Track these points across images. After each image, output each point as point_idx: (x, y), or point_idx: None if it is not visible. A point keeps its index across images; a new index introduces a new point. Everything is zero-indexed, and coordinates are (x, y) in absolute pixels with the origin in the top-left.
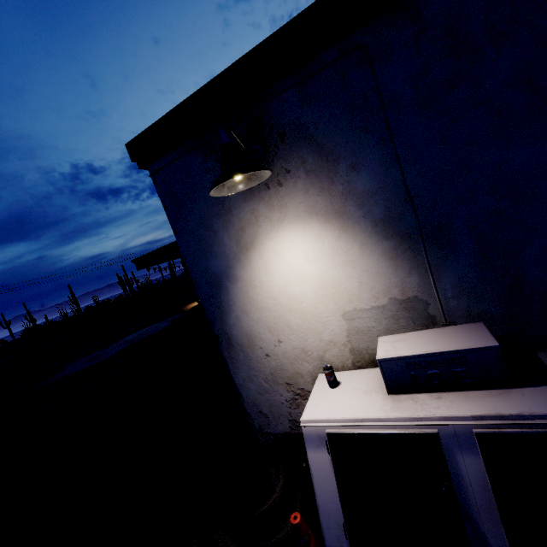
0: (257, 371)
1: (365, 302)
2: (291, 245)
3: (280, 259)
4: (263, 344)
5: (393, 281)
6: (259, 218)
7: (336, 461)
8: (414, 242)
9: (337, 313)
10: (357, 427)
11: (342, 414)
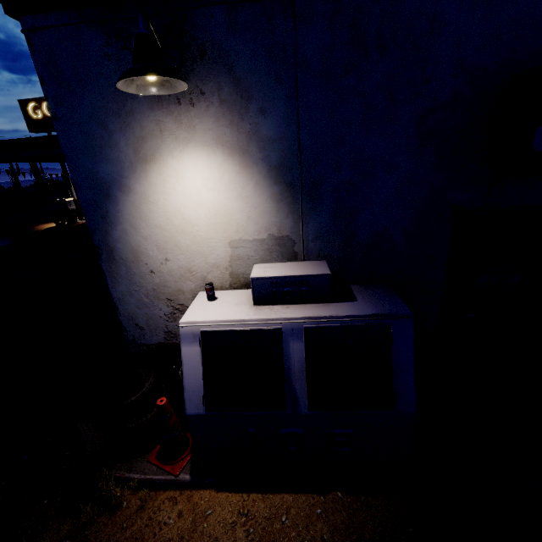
0: (139, 286)
1: (249, 235)
2: (193, 169)
3: (180, 180)
4: (150, 260)
5: (274, 221)
6: (164, 132)
7: (205, 352)
8: (296, 192)
9: (225, 240)
10: (226, 327)
11: (216, 318)
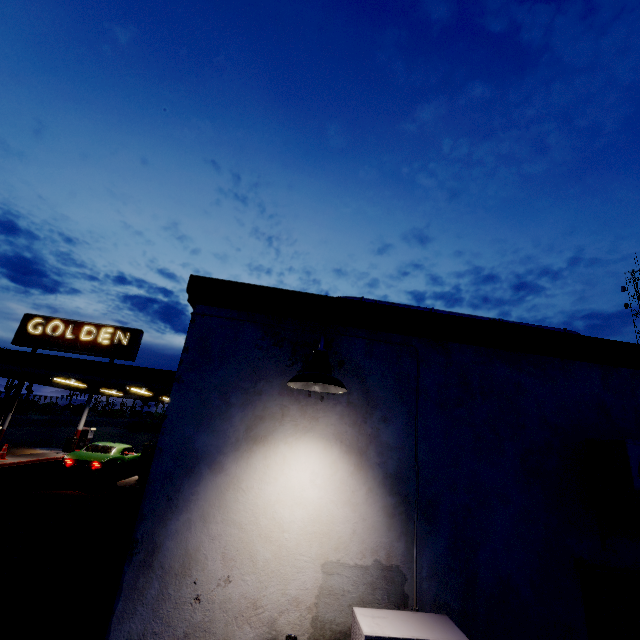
0: (165, 624)
1: (351, 556)
2: (304, 459)
3: (286, 469)
4: (203, 576)
5: (384, 541)
6: (286, 416)
7: None
8: (411, 507)
9: (318, 559)
10: None
11: None
